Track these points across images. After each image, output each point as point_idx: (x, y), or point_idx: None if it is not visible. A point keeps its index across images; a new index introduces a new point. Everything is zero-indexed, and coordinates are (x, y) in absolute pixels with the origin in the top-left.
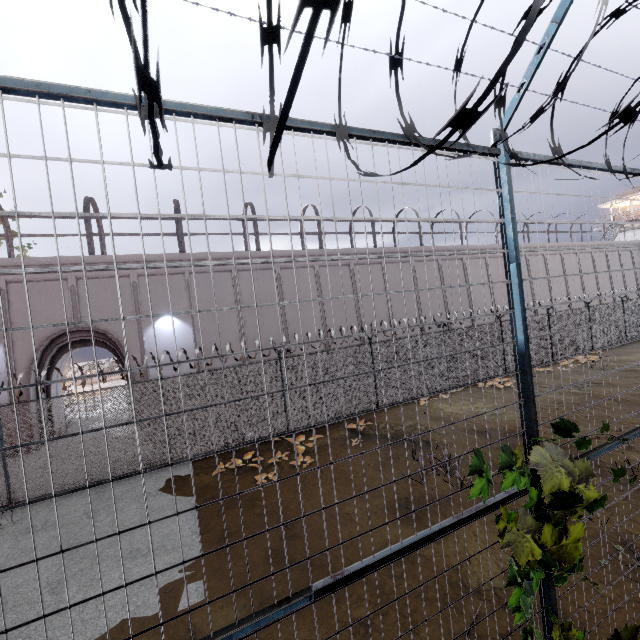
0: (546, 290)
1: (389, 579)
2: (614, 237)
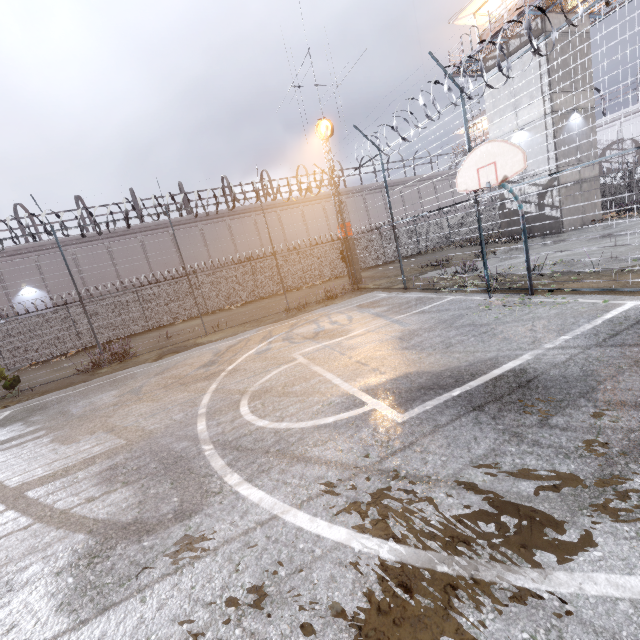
0: (366, 225)
1: (20, 383)
2: (457, 164)
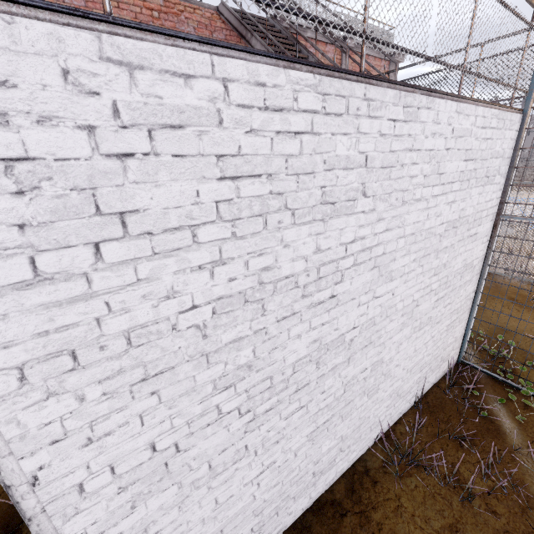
0: None
1: None
2: None
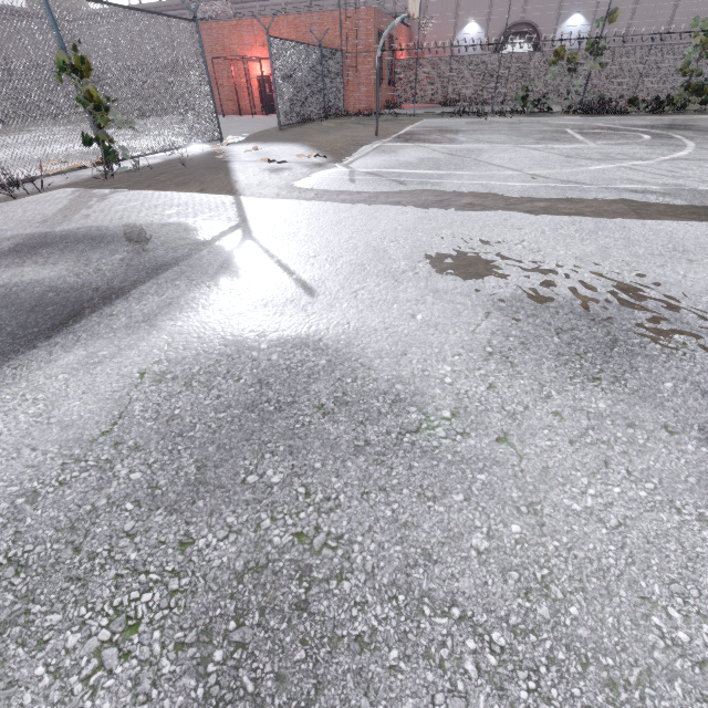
0: None
1: None
2: None
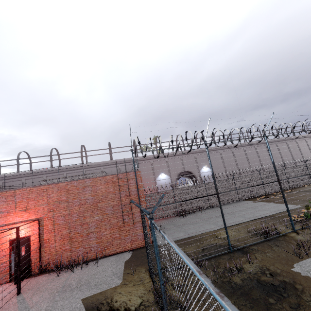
0: None
1: None
2: None
